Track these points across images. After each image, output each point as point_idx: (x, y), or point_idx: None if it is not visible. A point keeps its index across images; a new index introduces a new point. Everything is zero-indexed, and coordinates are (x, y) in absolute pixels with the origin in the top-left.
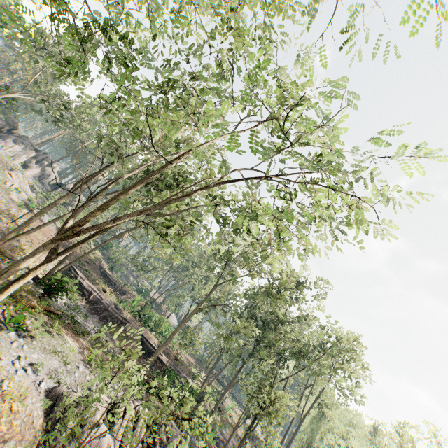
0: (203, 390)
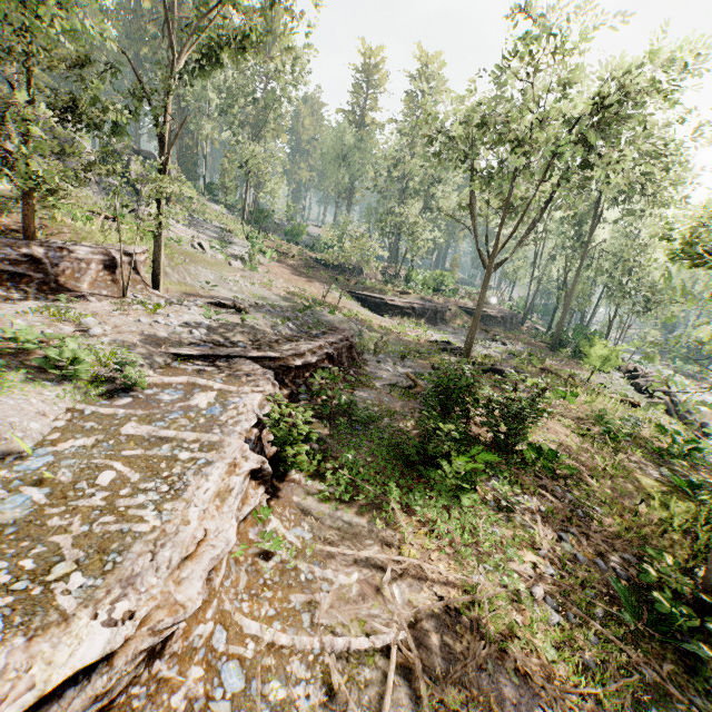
0: (527, 313)
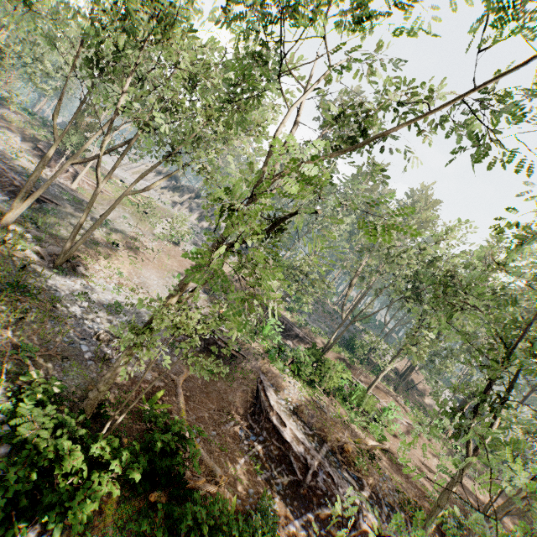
0: None
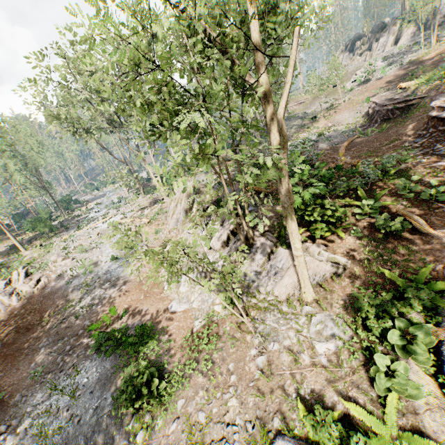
0: None
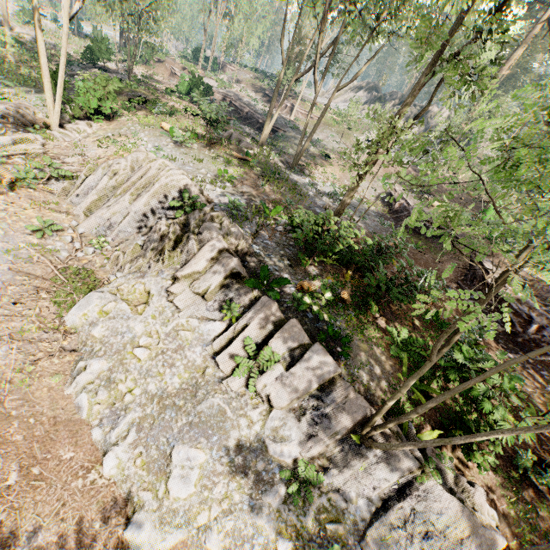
0: None
